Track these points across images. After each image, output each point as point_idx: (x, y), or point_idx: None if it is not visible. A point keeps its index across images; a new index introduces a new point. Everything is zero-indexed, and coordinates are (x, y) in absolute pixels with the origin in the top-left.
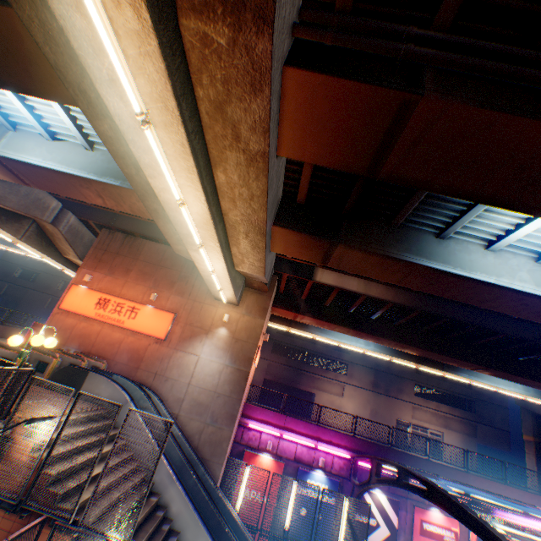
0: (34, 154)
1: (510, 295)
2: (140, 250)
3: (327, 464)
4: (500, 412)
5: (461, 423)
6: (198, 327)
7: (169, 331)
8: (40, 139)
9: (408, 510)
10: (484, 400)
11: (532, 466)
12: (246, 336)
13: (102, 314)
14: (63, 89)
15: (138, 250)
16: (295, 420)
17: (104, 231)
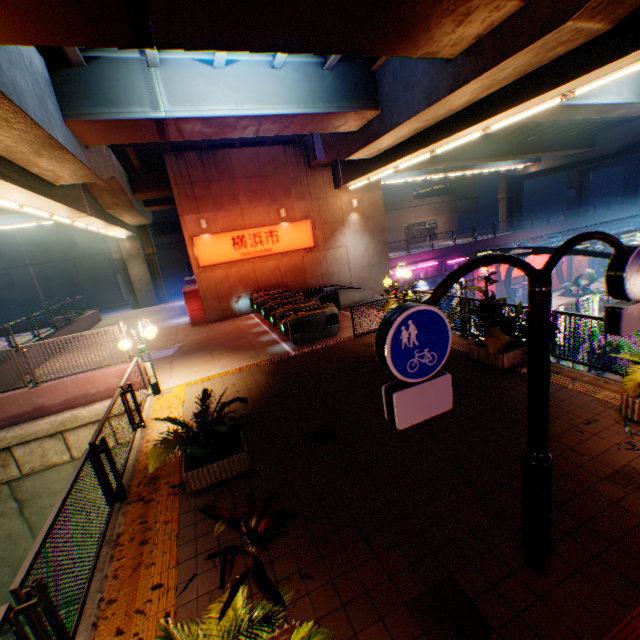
0: (217, 100)
1: (598, 108)
2: (230, 167)
3: (424, 275)
4: (471, 185)
5: (446, 208)
6: (333, 224)
7: (314, 239)
8: (202, 69)
9: (470, 275)
10: (461, 180)
11: (504, 215)
12: (373, 213)
13: (246, 253)
14: (423, 46)
15: (227, 168)
16: (397, 259)
17: (167, 158)
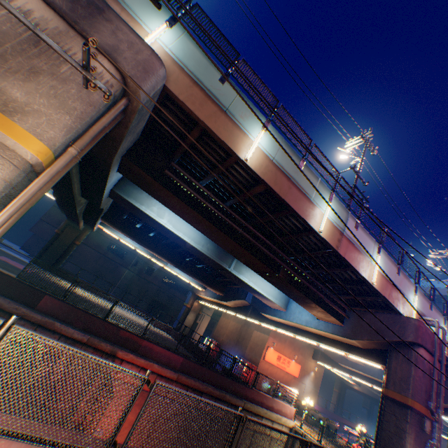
0: None
1: None
2: None
3: None
4: None
5: None
6: (305, 371)
7: (298, 373)
8: None
9: None
10: None
11: (334, 401)
12: (318, 375)
13: (278, 363)
14: None
15: None
16: None
17: None
